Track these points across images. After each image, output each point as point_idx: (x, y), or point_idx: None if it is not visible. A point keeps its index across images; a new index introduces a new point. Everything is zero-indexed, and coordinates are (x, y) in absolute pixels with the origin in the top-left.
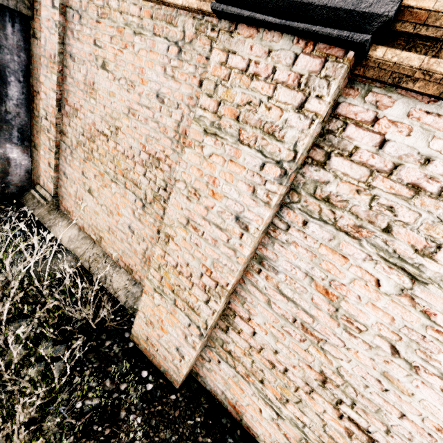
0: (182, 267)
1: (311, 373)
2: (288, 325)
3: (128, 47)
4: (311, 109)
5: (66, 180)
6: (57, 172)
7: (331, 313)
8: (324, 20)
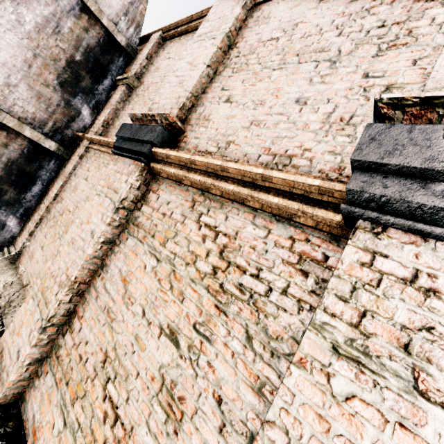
0: (56, 271)
1: (100, 356)
2: (101, 314)
3: (99, 171)
4: (129, 181)
5: (33, 241)
6: (31, 236)
7: (123, 295)
8: (135, 154)
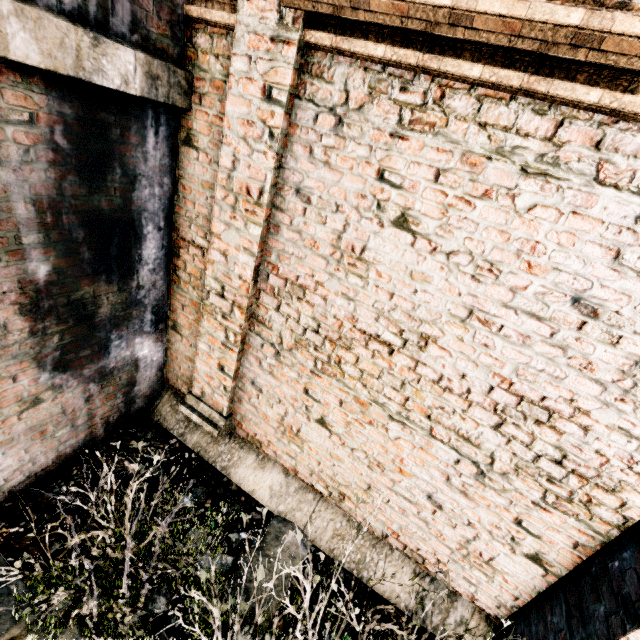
0: None
1: None
2: None
3: (493, 196)
4: None
5: (257, 393)
6: (235, 379)
7: None
8: None
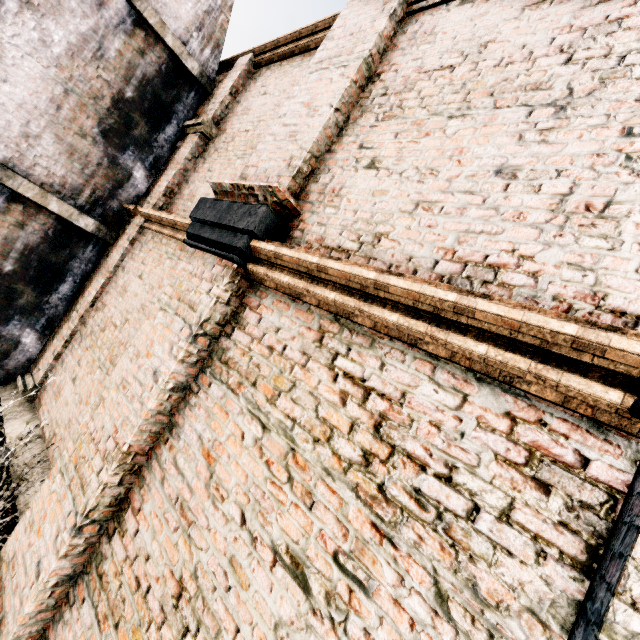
0: (97, 432)
1: (171, 585)
2: (170, 509)
3: (161, 265)
4: (214, 292)
5: (61, 368)
6: (56, 360)
7: (207, 481)
8: (222, 249)
